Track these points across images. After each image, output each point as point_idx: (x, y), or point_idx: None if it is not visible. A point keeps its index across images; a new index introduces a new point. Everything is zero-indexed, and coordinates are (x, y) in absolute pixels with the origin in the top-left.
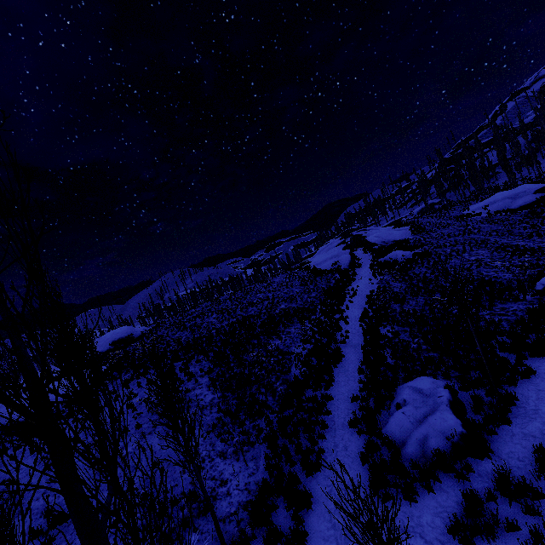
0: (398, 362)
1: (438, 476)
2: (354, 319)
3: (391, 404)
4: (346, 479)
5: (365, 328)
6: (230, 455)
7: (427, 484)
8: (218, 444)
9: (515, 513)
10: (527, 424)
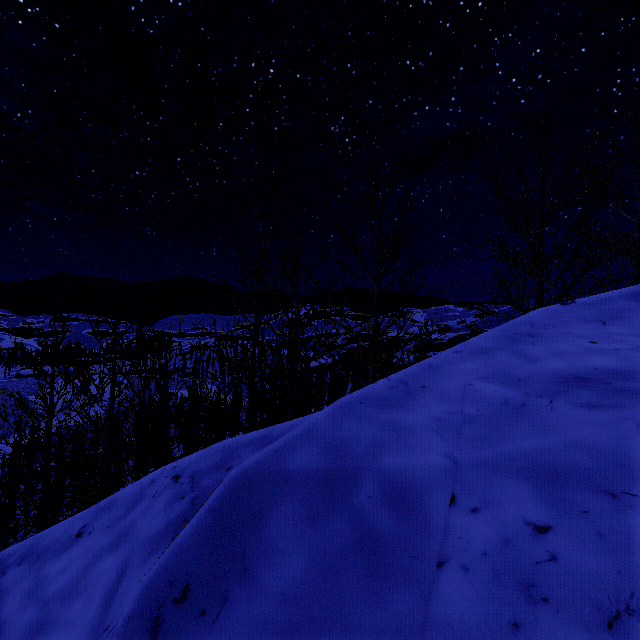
0: None
1: None
2: None
3: None
4: None
5: None
6: None
7: None
8: None
9: None
10: None
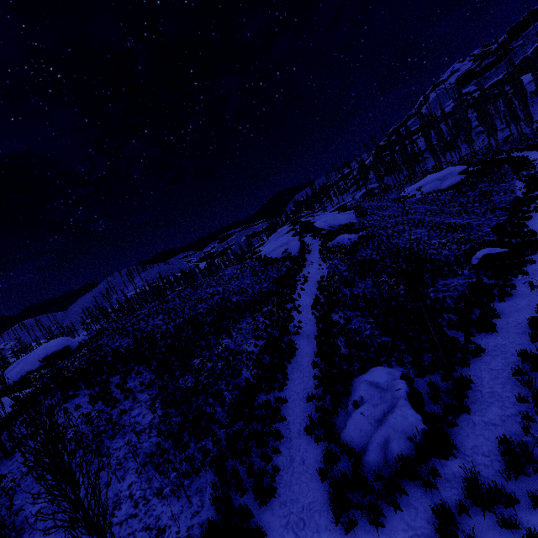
0: (352, 351)
1: (404, 488)
2: (306, 308)
3: (348, 400)
4: (304, 503)
5: (318, 316)
6: (166, 497)
7: (394, 500)
8: (156, 478)
9: (491, 528)
10: (486, 410)
